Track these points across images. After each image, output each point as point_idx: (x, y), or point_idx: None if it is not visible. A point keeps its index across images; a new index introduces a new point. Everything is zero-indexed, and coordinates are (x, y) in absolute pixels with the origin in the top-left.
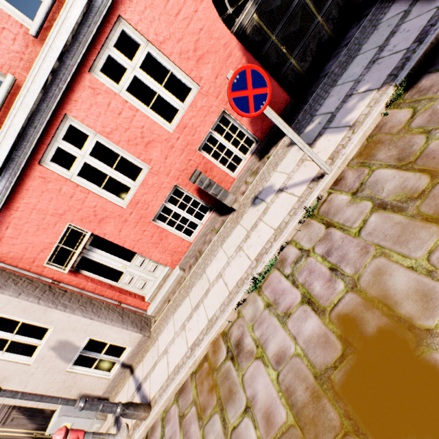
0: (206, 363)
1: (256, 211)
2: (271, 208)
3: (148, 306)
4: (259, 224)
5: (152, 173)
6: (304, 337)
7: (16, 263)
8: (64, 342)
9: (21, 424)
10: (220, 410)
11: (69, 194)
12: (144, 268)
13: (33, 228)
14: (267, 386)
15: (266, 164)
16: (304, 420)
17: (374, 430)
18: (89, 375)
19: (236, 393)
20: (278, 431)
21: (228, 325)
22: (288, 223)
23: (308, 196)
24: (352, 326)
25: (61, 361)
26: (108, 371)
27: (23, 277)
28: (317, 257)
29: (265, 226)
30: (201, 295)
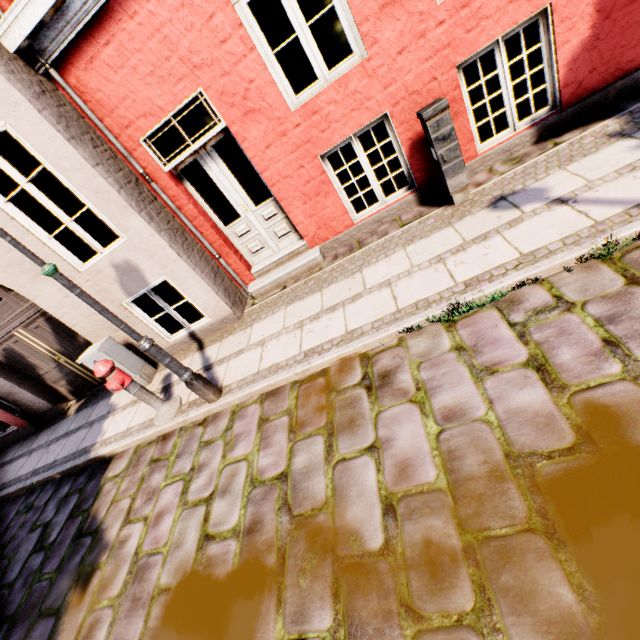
0: (322, 378)
1: (494, 218)
2: (528, 222)
3: (251, 281)
4: (493, 238)
5: (364, 69)
6: (508, 406)
7: (101, 115)
8: (133, 267)
9: (45, 339)
10: (328, 434)
11: (222, 34)
12: (270, 226)
13: (146, 68)
14: (416, 437)
15: (547, 154)
16: (465, 492)
17: (581, 544)
18: (146, 325)
19: (362, 426)
20: (415, 487)
21: (377, 349)
22: (554, 254)
23: (618, 226)
24: (608, 422)
25: (120, 288)
26: (169, 333)
27: (105, 144)
28: (587, 318)
29: (505, 243)
30: (344, 297)
